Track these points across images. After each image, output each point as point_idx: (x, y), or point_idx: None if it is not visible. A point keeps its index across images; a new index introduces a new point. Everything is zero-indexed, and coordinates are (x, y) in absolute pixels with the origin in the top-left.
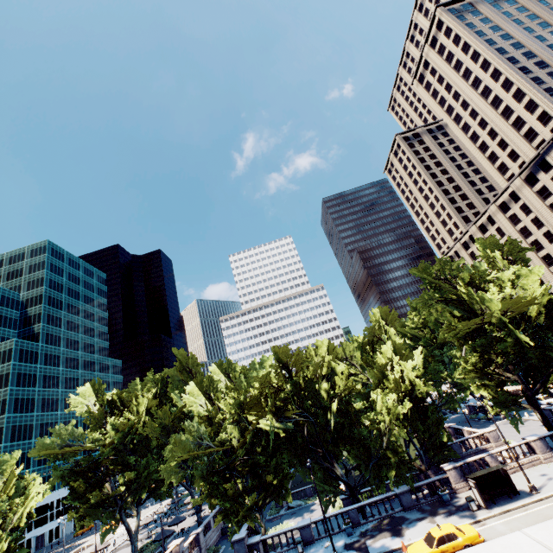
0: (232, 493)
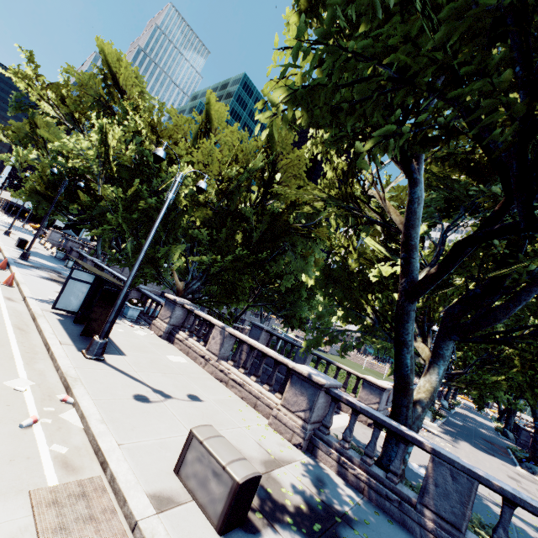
0: (48, 182)
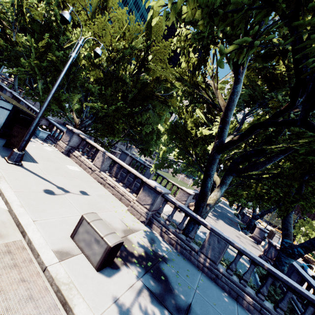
0: None
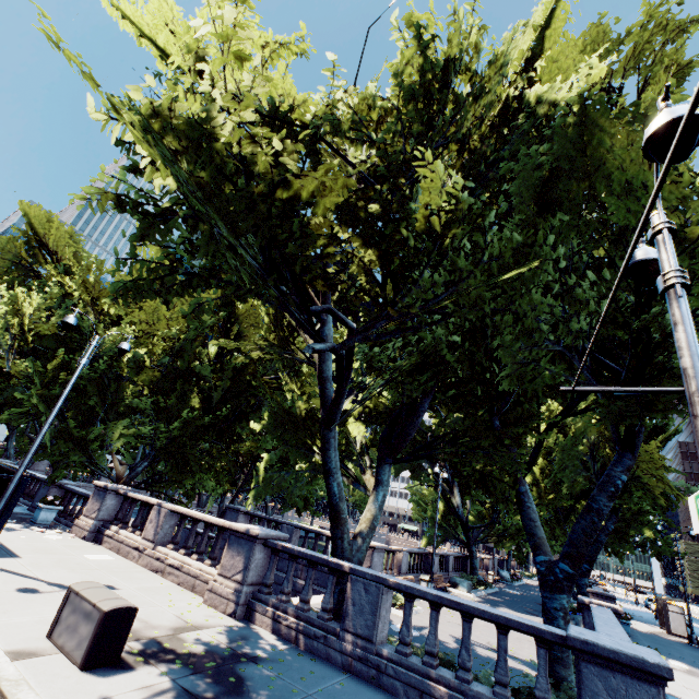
0: None
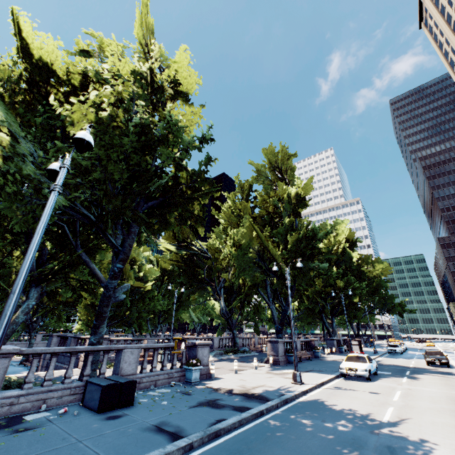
0: None
